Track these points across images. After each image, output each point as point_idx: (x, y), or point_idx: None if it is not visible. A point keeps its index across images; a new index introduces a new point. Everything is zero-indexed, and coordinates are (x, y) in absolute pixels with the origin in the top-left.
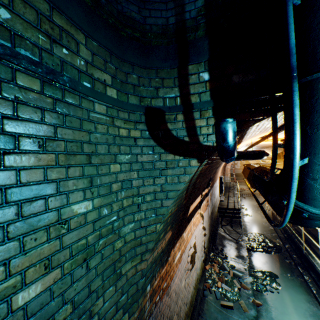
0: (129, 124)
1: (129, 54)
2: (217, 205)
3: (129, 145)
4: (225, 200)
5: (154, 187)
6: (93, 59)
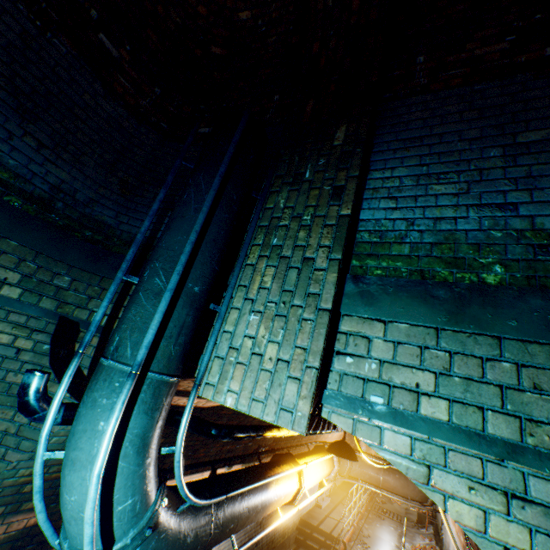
0: (22, 330)
1: (72, 255)
2: (301, 512)
3: (4, 356)
4: (327, 507)
5: (9, 424)
6: (0, 257)
